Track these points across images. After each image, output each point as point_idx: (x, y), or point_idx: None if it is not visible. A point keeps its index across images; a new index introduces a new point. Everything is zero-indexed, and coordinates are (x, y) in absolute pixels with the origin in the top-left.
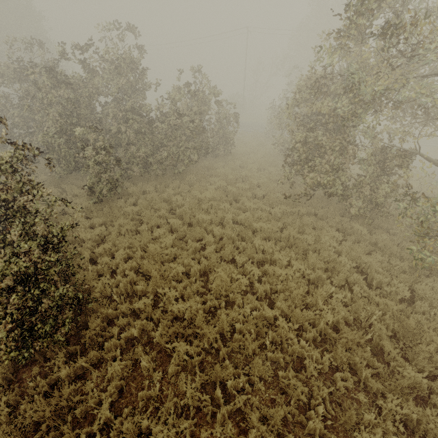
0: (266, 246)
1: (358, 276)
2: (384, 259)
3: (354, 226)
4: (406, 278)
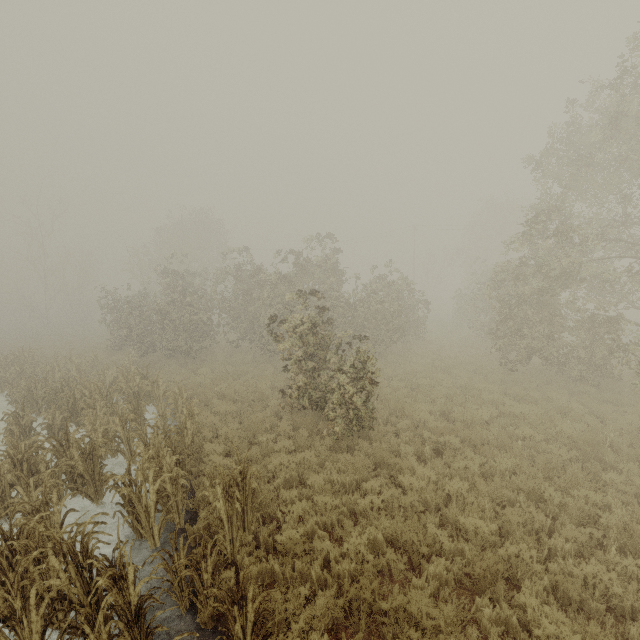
0: (495, 396)
1: (592, 417)
2: (617, 410)
3: (580, 386)
4: (638, 415)
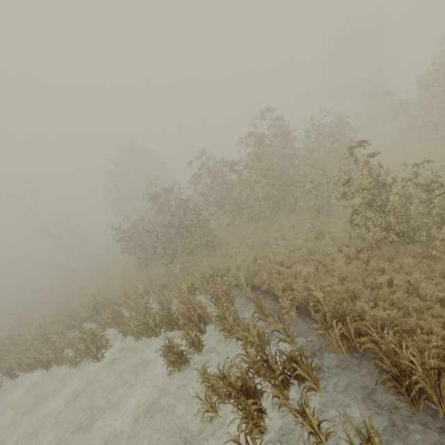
0: None
1: None
2: None
3: None
4: None
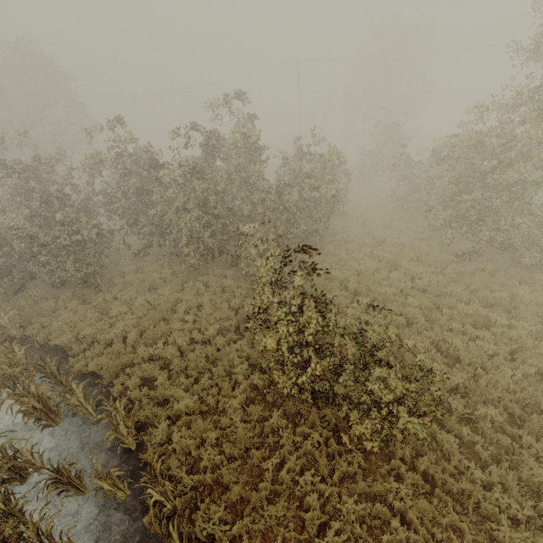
0: (477, 310)
1: None
2: None
3: (537, 276)
4: None
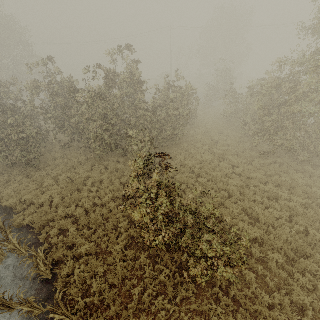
0: (271, 189)
1: None
2: None
3: (307, 168)
4: None
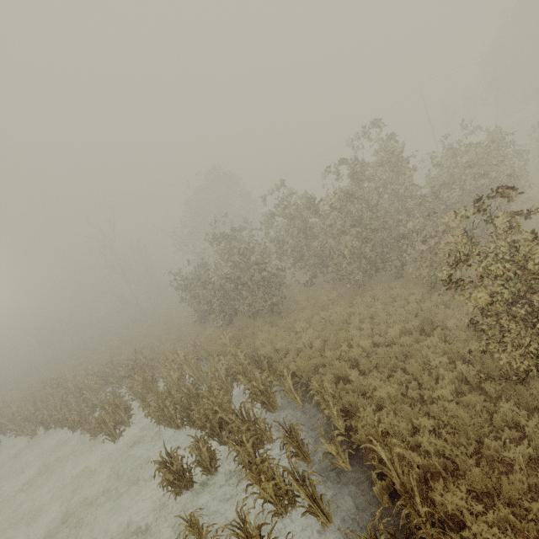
0: None
1: None
2: None
3: None
4: None
